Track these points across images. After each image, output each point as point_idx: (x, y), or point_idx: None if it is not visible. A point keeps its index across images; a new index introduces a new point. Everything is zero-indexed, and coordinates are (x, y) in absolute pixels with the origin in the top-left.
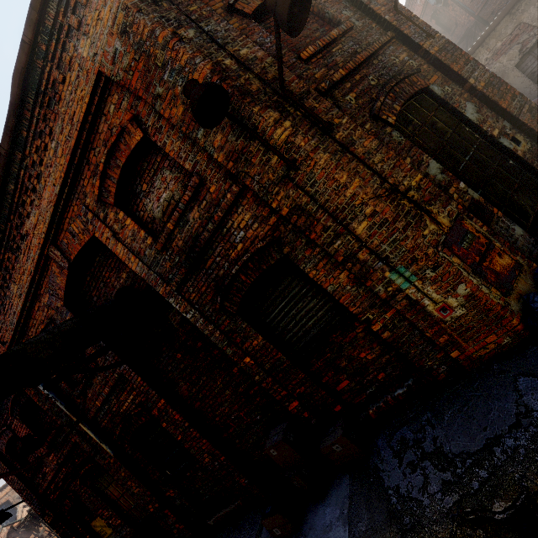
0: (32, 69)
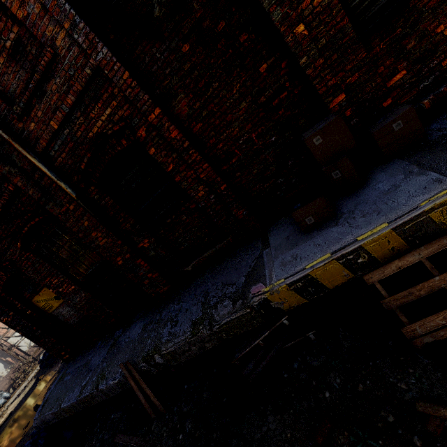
0: None
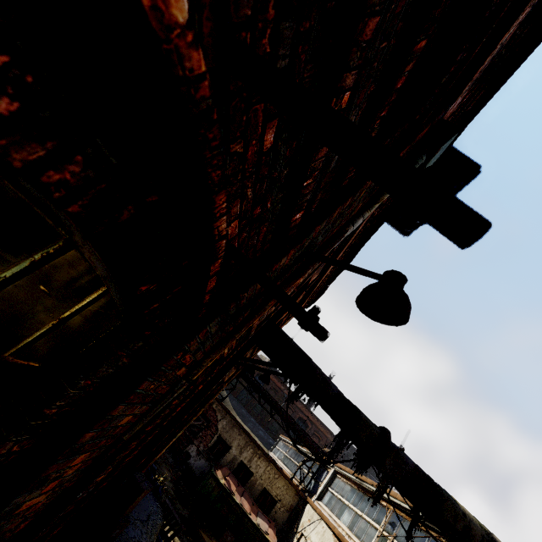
0: (319, 293)
